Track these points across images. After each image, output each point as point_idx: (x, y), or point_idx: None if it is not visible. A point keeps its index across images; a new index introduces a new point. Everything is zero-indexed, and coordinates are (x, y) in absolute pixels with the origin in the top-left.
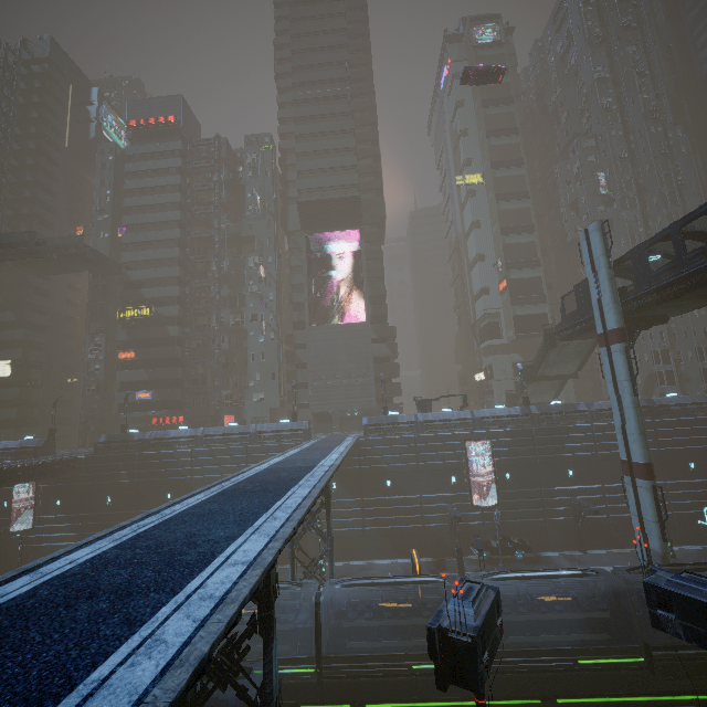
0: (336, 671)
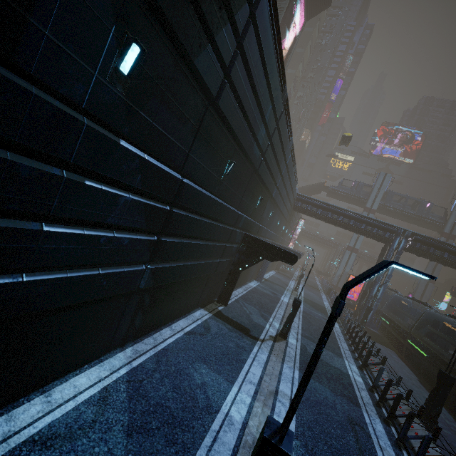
0: None
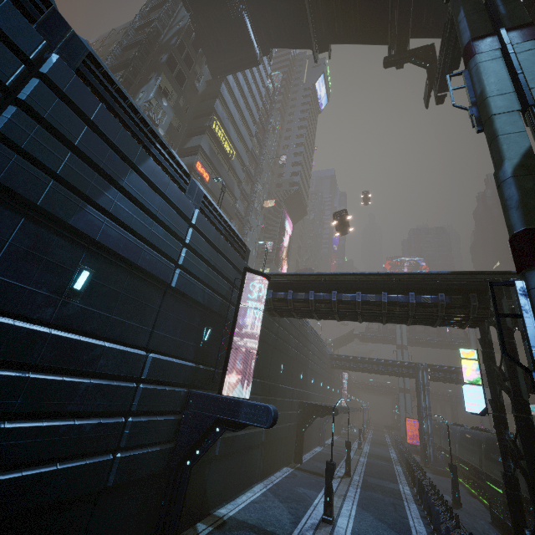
0: None
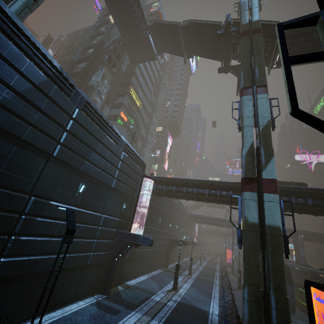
0: None
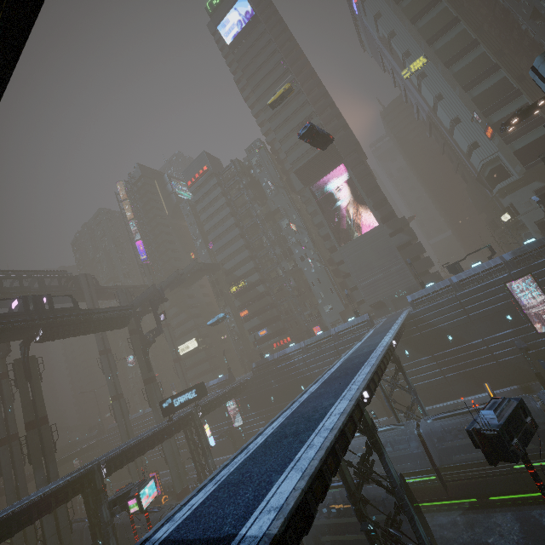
0: (452, 476)
